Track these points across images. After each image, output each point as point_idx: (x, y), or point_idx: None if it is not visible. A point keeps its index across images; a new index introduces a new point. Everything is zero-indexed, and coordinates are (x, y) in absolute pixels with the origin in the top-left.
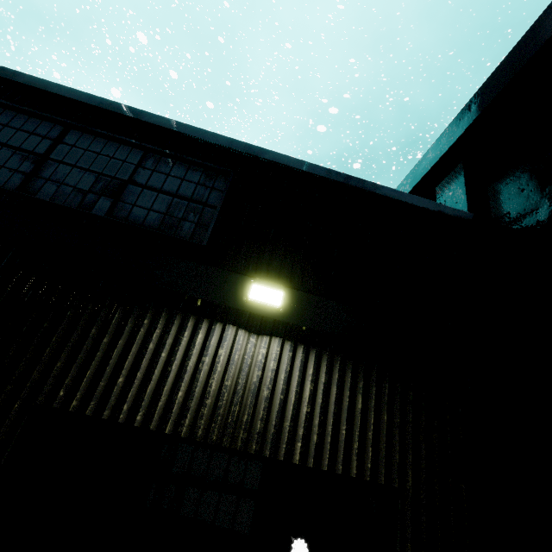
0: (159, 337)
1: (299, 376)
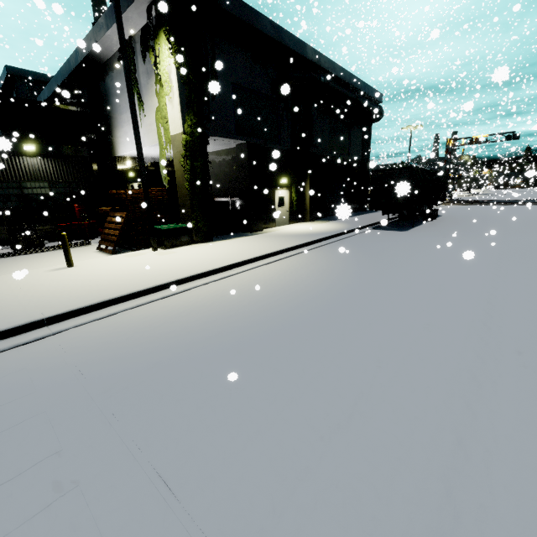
0: (7, 163)
1: (48, 165)
